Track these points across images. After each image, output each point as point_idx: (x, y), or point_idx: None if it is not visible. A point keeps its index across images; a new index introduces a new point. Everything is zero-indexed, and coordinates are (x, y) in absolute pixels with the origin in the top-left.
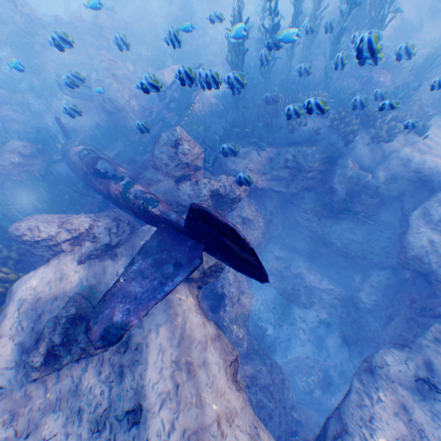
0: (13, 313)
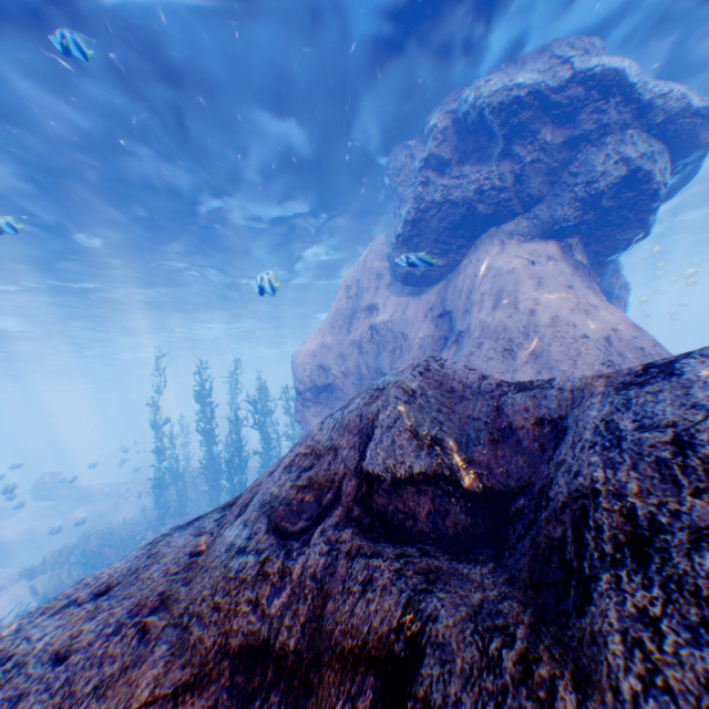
0: None
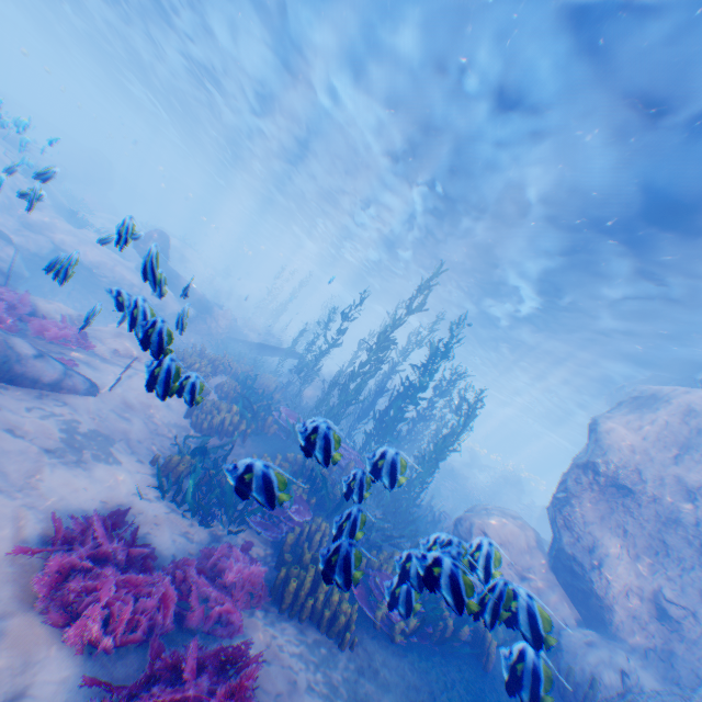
0: None
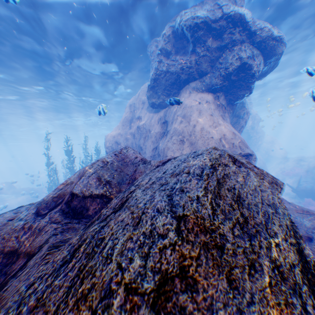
0: None
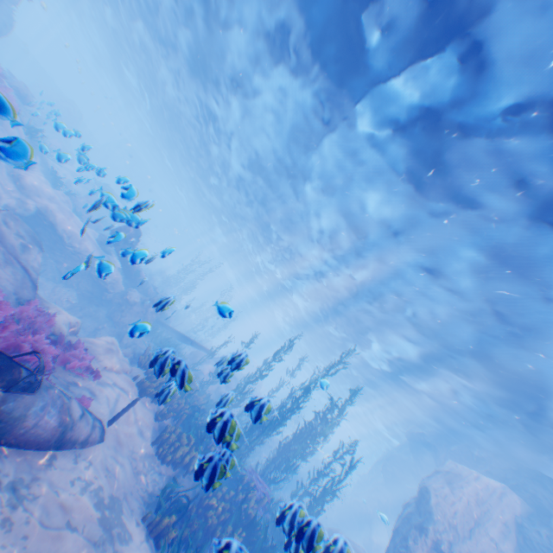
0: (112, 252)
